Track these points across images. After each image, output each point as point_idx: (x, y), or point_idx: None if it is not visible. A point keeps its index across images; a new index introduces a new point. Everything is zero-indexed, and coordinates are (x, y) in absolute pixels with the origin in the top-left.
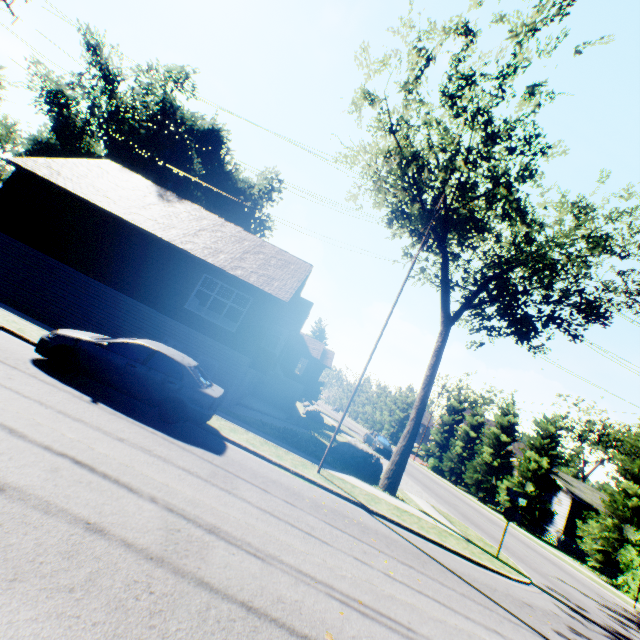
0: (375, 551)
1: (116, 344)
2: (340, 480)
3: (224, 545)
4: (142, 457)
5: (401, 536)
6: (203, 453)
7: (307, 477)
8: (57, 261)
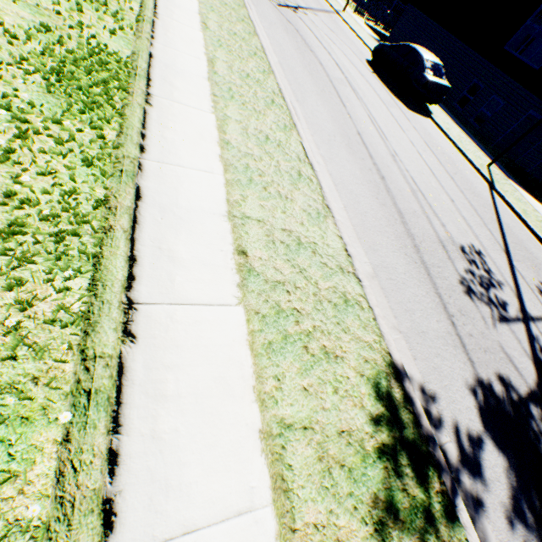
0: (434, 159)
1: (397, 46)
2: (506, 183)
3: (350, 91)
4: (361, 80)
5: (491, 199)
6: (398, 103)
7: (463, 153)
8: (435, 24)
